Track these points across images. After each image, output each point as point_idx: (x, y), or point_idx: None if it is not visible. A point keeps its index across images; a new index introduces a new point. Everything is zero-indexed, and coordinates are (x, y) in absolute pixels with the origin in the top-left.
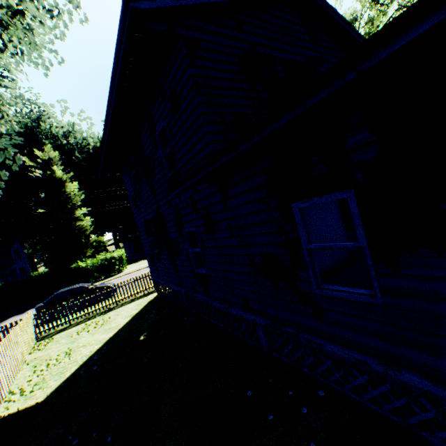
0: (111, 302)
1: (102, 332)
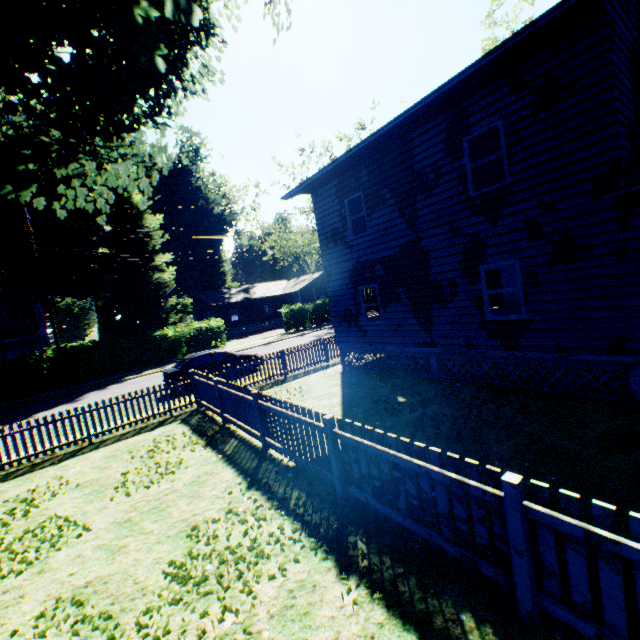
0: (279, 373)
1: (317, 398)
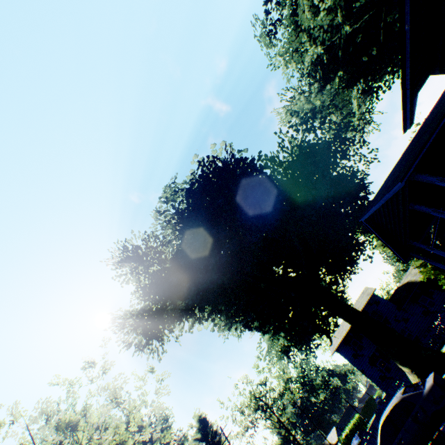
0: None
1: None
